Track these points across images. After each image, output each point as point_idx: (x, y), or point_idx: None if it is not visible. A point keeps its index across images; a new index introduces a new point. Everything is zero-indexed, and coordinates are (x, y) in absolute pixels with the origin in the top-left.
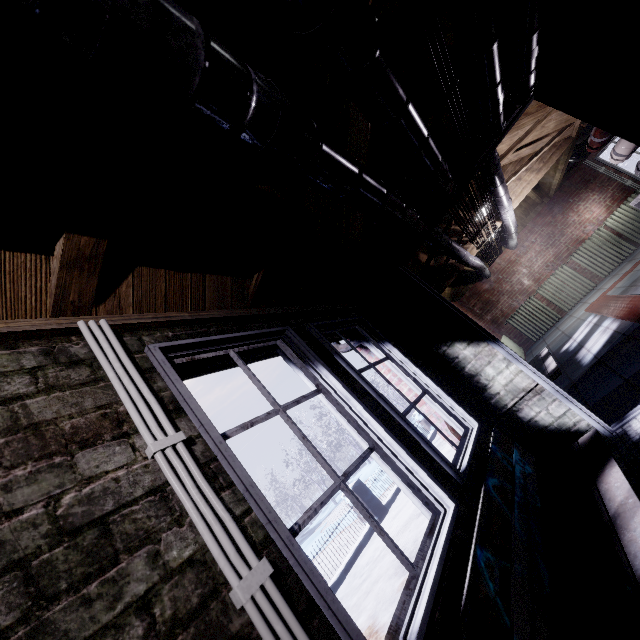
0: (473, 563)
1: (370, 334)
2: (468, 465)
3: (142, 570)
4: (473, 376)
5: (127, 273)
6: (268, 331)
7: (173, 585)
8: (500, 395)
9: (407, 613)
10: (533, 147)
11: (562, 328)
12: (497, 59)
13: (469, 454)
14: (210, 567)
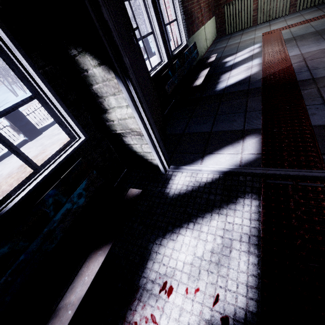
0: None
1: None
2: (15, 205)
3: None
4: (98, 97)
5: None
6: None
7: None
8: (114, 123)
9: None
10: None
11: (243, 38)
12: None
13: (31, 188)
14: None
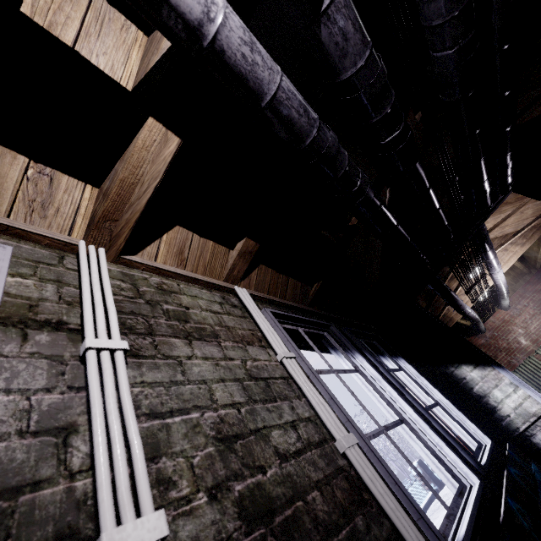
0: (505, 503)
1: (385, 349)
2: (487, 463)
3: (288, 410)
4: (481, 397)
5: (256, 267)
6: (321, 322)
7: (304, 425)
8: (510, 417)
9: (451, 531)
10: (515, 227)
11: None
12: (484, 167)
13: (486, 456)
14: (320, 427)
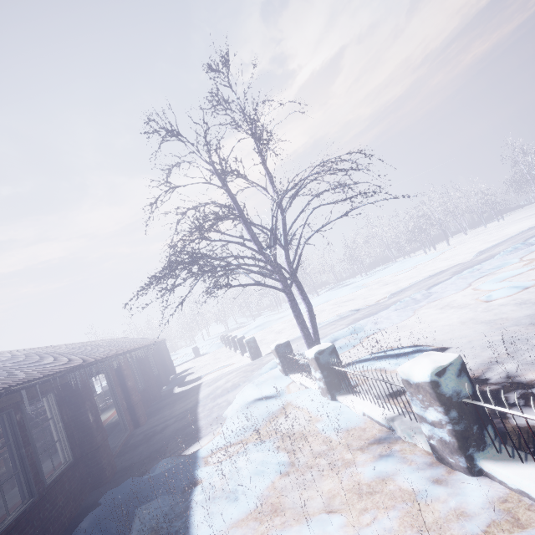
0: None
1: None
2: None
3: None
4: None
5: None
6: None
7: None
8: None
9: None
10: None
11: None
12: None
13: None
14: None
